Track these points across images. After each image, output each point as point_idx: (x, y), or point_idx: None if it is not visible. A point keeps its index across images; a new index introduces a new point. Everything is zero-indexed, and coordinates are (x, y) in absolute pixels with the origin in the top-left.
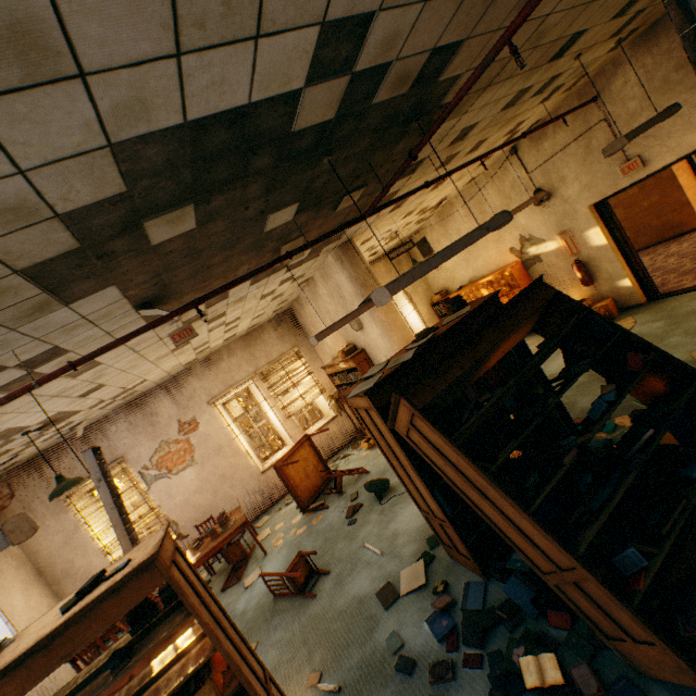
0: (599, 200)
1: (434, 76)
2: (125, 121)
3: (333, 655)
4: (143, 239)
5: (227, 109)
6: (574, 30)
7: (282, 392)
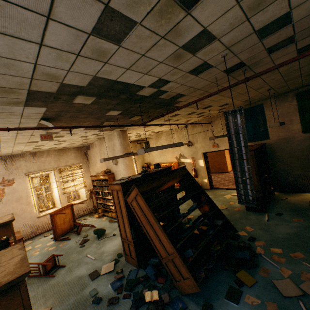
0: (205, 152)
1: (176, 98)
2: (104, 73)
3: (60, 300)
4: (72, 99)
5: (127, 82)
6: (210, 105)
7: (66, 181)
